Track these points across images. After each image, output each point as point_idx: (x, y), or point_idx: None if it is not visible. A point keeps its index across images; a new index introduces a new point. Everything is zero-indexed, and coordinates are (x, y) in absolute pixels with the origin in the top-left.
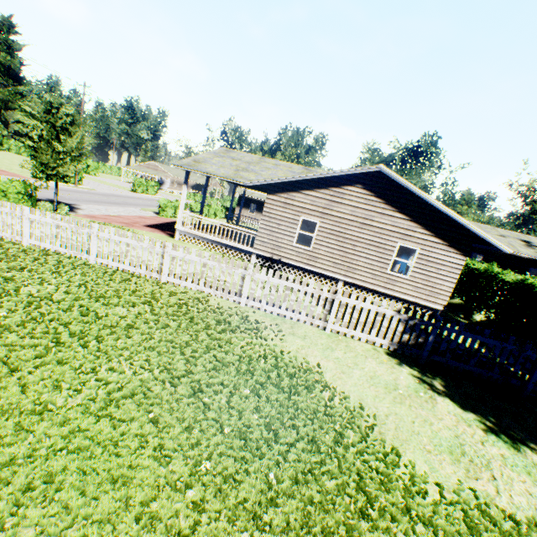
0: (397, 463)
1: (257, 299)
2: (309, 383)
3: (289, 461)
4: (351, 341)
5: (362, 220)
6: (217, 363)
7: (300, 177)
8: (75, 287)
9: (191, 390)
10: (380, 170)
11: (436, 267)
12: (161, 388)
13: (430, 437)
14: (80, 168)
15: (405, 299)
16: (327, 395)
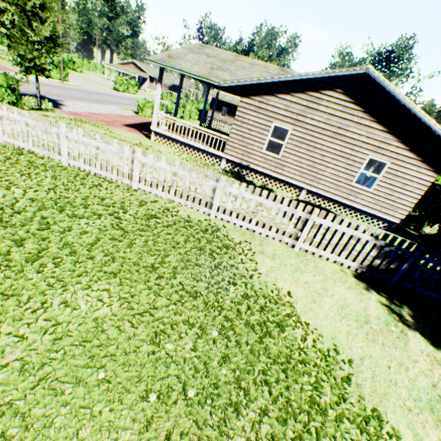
0: (380, 432)
1: (227, 212)
2: (280, 318)
3: (261, 438)
4: (318, 260)
5: (336, 129)
6: (184, 294)
7: (278, 78)
8: (43, 192)
9: (152, 334)
10: (367, 73)
11: (403, 182)
12: (118, 331)
13: (408, 388)
14: (57, 61)
15: (364, 211)
16: (299, 333)
